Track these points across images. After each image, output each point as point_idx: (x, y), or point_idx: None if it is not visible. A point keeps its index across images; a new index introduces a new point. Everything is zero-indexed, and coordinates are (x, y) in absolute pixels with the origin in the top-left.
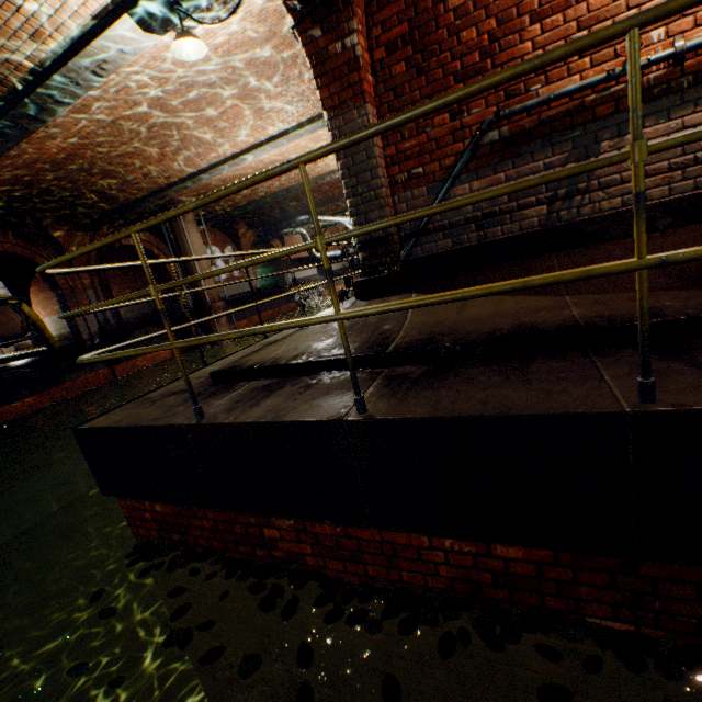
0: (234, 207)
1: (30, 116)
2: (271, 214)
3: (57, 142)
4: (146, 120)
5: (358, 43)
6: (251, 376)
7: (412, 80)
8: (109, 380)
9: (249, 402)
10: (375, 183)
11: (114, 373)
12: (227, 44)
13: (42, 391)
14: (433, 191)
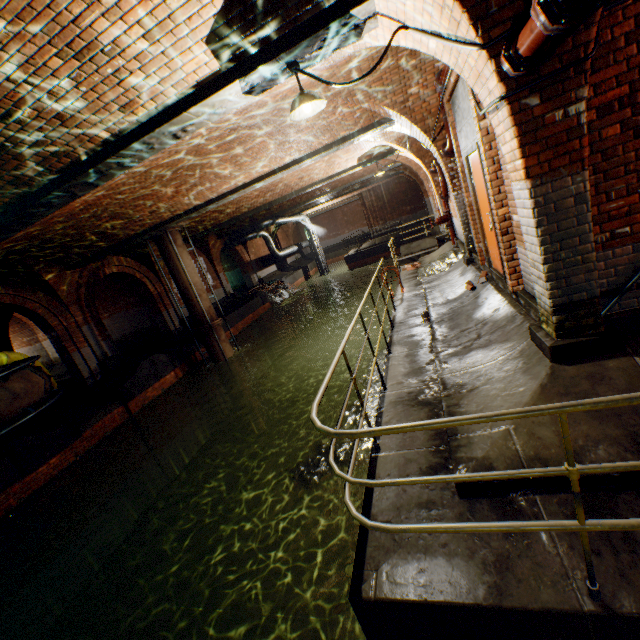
0: (215, 225)
1: (85, 183)
2: (241, 223)
3: (85, 197)
4: (176, 164)
5: (584, 110)
6: (520, 487)
7: (627, 142)
8: (124, 418)
9: (620, 554)
10: (583, 248)
11: (128, 410)
12: (289, 89)
13: (65, 447)
14: (639, 249)
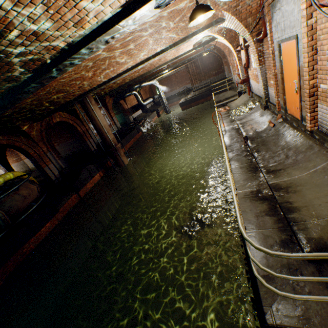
0: (110, 90)
1: (50, 77)
2: (122, 88)
3: None
4: (96, 57)
5: None
6: None
7: None
8: (77, 199)
9: None
10: None
11: (79, 195)
12: None
13: (52, 218)
14: None
